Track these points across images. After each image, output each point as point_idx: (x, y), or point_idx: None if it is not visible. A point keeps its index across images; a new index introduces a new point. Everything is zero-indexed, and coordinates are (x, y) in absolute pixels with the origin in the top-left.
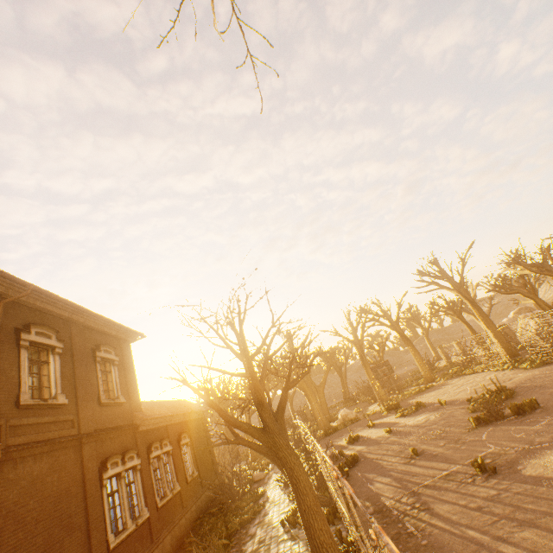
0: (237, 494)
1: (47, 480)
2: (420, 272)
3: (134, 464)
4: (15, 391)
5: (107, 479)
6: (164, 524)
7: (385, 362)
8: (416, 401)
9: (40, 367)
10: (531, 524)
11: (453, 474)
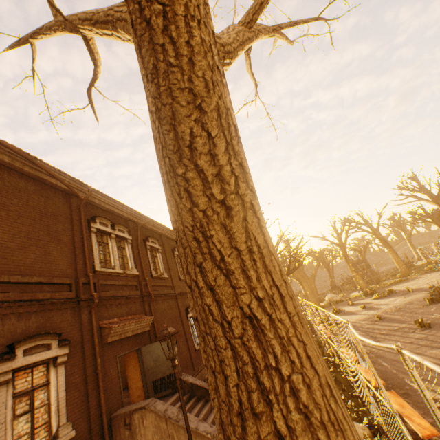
0: None
1: (168, 312)
2: (399, 187)
3: None
4: (149, 270)
5: (189, 317)
6: None
7: (364, 260)
8: (389, 288)
9: (155, 259)
10: (439, 348)
11: (401, 328)
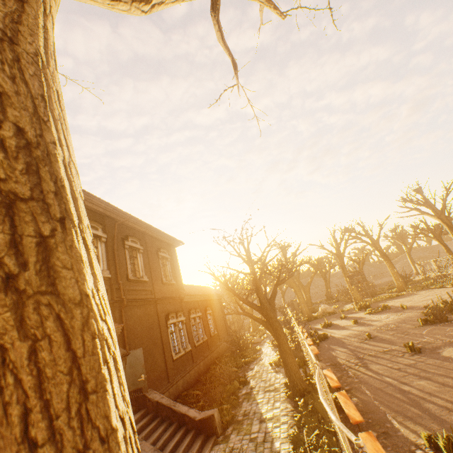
0: (242, 348)
1: (144, 319)
2: (403, 199)
3: (182, 319)
4: (126, 272)
5: (169, 325)
6: (199, 356)
7: (360, 272)
8: (383, 304)
9: (134, 260)
10: (427, 379)
11: (390, 351)
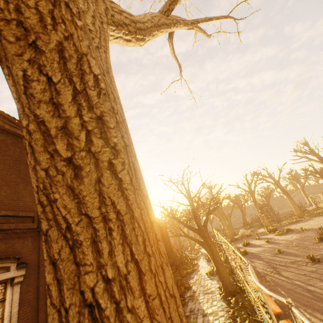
0: (184, 262)
1: None
2: (295, 150)
3: None
4: None
5: None
6: None
7: (268, 204)
8: (287, 227)
9: None
10: None
11: (296, 261)
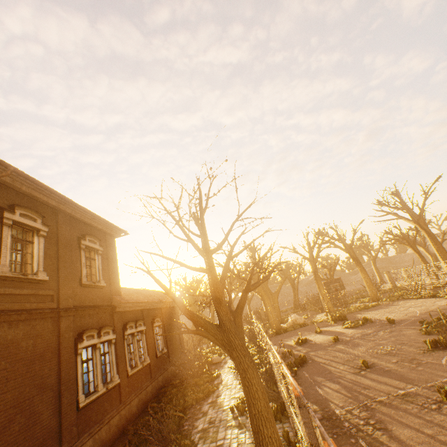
0: (196, 372)
1: (22, 345)
2: (380, 202)
3: (109, 338)
4: None
5: (82, 349)
6: (133, 389)
7: (338, 279)
8: (364, 316)
9: (23, 245)
10: None
11: (411, 396)
